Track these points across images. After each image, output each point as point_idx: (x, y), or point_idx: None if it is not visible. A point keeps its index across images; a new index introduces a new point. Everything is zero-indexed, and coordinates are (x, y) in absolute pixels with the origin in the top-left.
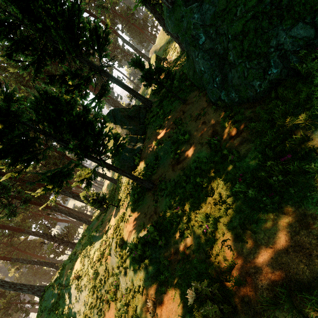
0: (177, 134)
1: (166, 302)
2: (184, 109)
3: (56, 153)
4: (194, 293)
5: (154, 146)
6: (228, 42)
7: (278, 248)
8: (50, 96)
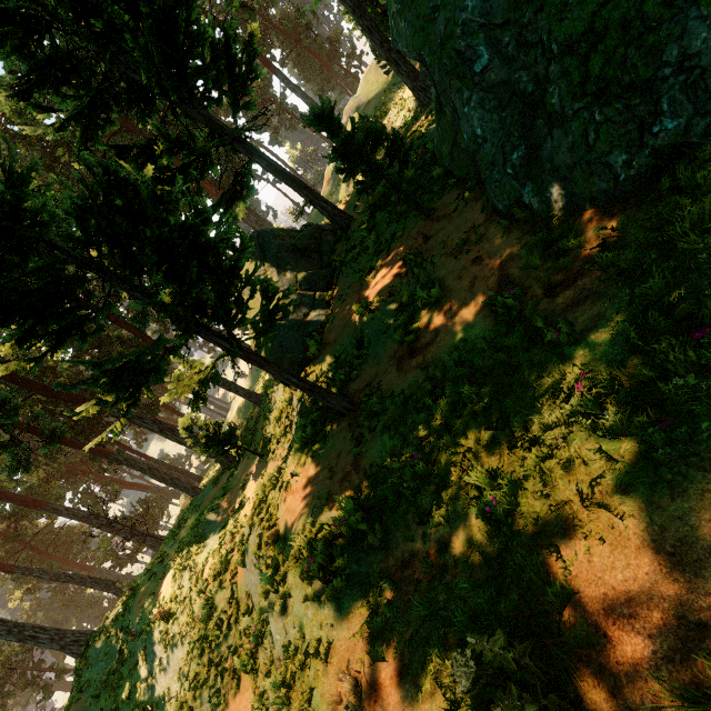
0: (410, 288)
1: (388, 682)
2: (428, 231)
3: (124, 334)
4: (472, 665)
5: (354, 315)
6: (550, 63)
7: (692, 555)
8: (117, 179)
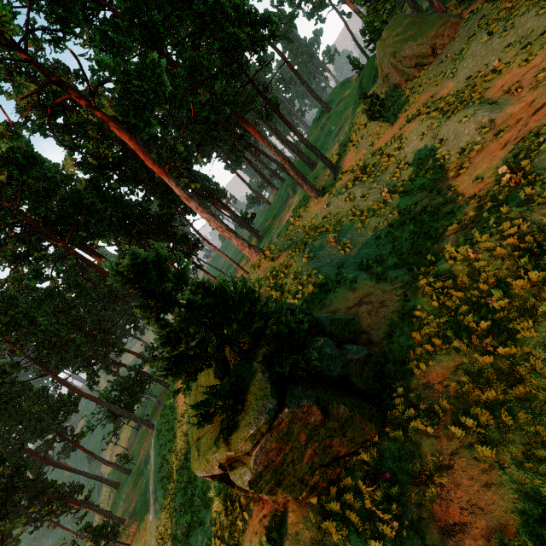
0: None
1: None
2: None
3: None
4: None
5: None
6: None
7: None
8: None
